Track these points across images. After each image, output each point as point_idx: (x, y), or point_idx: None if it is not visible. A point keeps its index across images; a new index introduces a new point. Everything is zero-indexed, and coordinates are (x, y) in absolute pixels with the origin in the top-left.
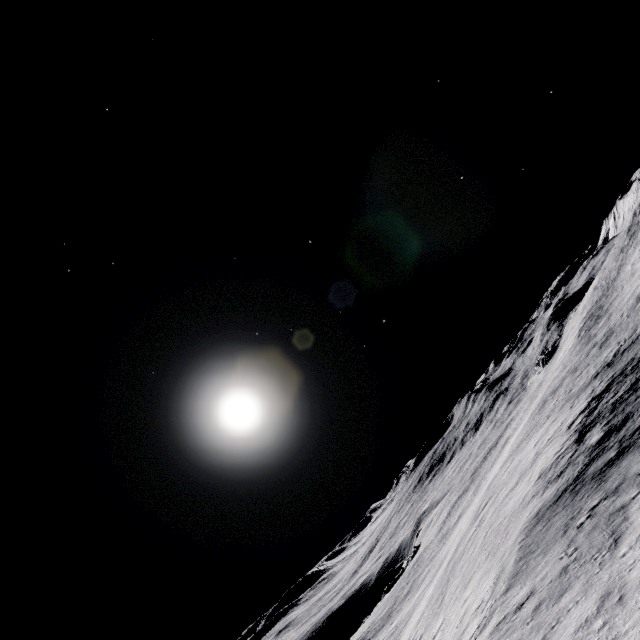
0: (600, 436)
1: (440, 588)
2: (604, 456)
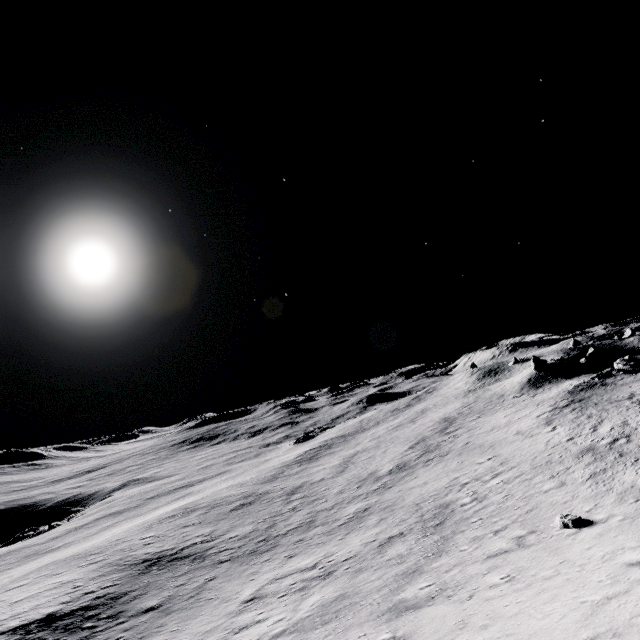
0: None
1: None
2: None
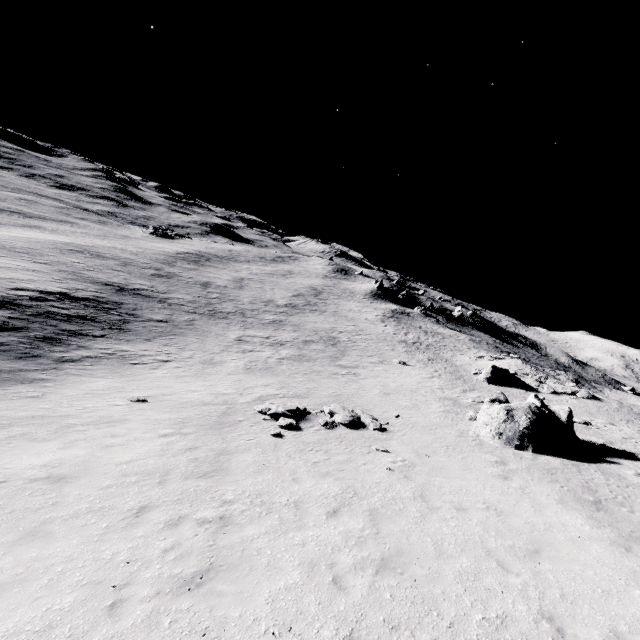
0: None
1: None
2: None
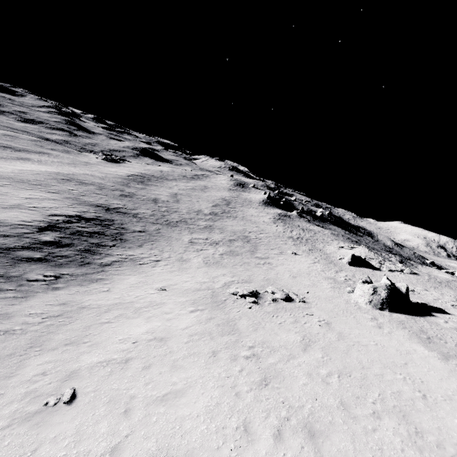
0: (50, 240)
1: None
2: (35, 253)
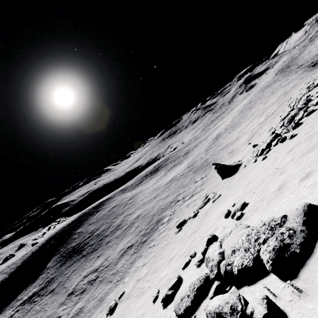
0: None
1: (243, 112)
2: None
